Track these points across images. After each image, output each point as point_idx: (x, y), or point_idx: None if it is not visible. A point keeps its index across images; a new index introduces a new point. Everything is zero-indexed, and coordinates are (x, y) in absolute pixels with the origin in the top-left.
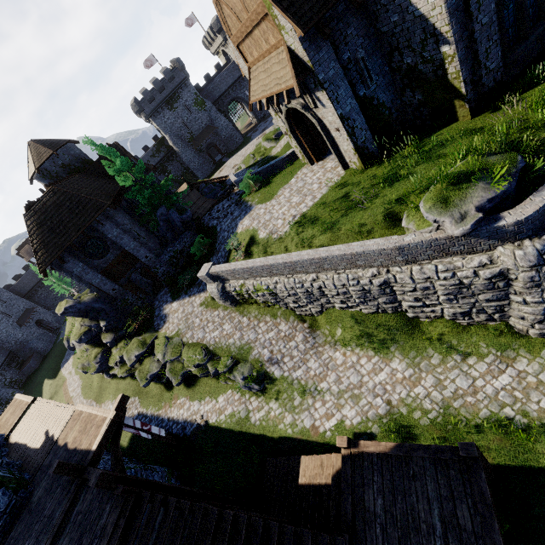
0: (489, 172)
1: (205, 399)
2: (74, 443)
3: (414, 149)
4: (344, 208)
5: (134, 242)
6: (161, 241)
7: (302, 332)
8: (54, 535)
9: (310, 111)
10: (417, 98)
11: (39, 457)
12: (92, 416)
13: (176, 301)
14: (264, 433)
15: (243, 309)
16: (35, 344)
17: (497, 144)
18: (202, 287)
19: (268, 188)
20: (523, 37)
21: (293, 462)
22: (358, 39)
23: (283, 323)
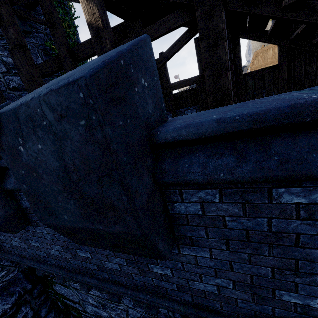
0: None
1: None
2: None
3: None
4: None
5: None
6: None
7: None
8: None
9: None
10: None
11: None
12: None
13: None
14: None
15: None
16: None
17: None
18: None
19: None
20: None
21: None
22: None
23: None
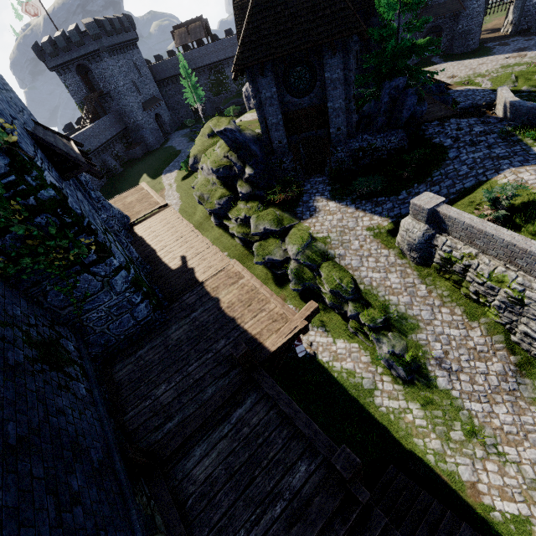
0: None
1: (319, 328)
2: (231, 309)
3: None
4: None
5: (343, 102)
6: (360, 120)
7: (503, 363)
8: (206, 417)
9: None
10: None
11: (174, 282)
12: (260, 295)
13: (336, 202)
14: (388, 428)
15: (428, 275)
16: (147, 135)
17: None
18: (380, 209)
19: None
20: None
21: (466, 532)
22: None
23: (480, 332)
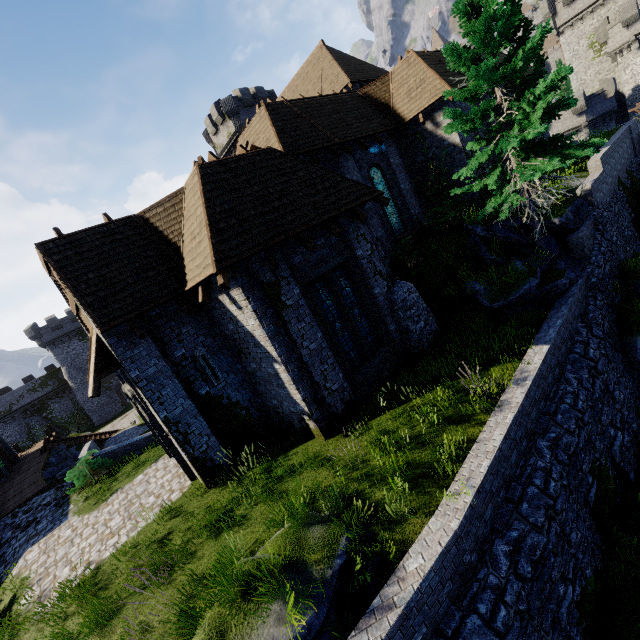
0: (298, 569)
1: None
2: None
3: (266, 469)
4: (151, 567)
5: None
6: None
7: None
8: None
9: (142, 403)
10: (274, 402)
11: None
12: None
13: None
14: None
15: None
16: None
17: (335, 496)
18: None
19: (108, 483)
20: (367, 358)
21: None
22: (198, 337)
23: None
